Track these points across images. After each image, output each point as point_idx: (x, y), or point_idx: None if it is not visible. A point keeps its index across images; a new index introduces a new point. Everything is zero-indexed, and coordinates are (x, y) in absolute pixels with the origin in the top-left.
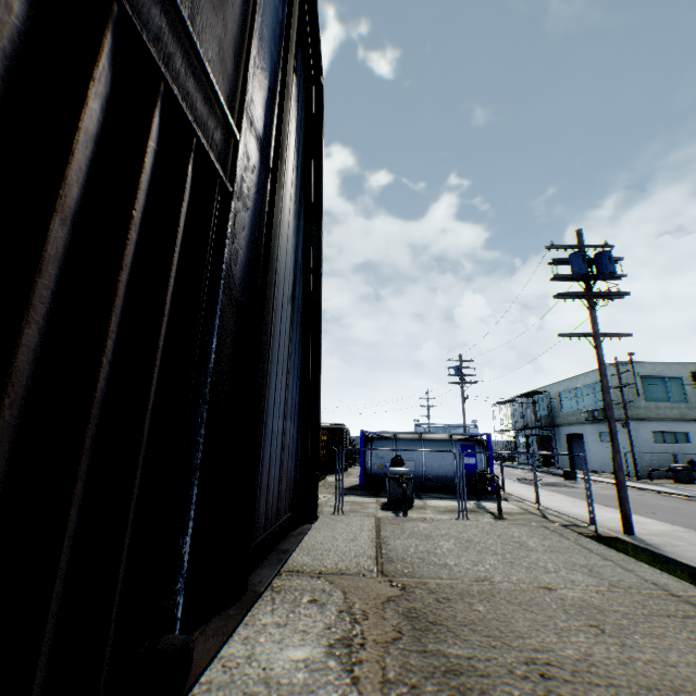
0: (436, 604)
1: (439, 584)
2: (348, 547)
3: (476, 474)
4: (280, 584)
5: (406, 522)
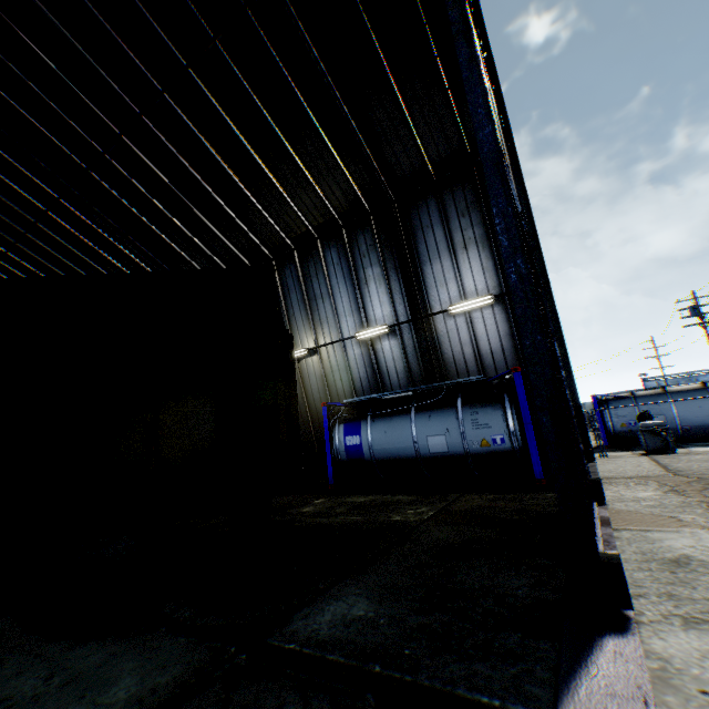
0: None
1: None
2: (637, 469)
3: None
4: (606, 481)
5: (678, 456)
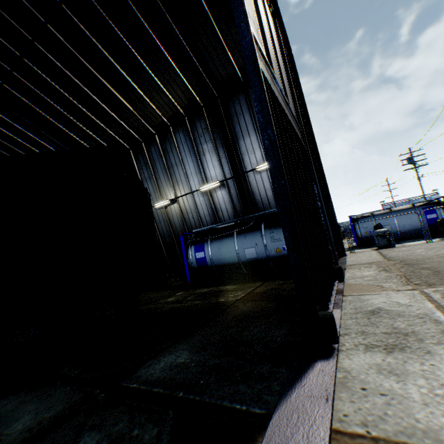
0: (415, 261)
1: (416, 258)
2: (368, 258)
3: (436, 222)
4: (349, 267)
5: (393, 249)
